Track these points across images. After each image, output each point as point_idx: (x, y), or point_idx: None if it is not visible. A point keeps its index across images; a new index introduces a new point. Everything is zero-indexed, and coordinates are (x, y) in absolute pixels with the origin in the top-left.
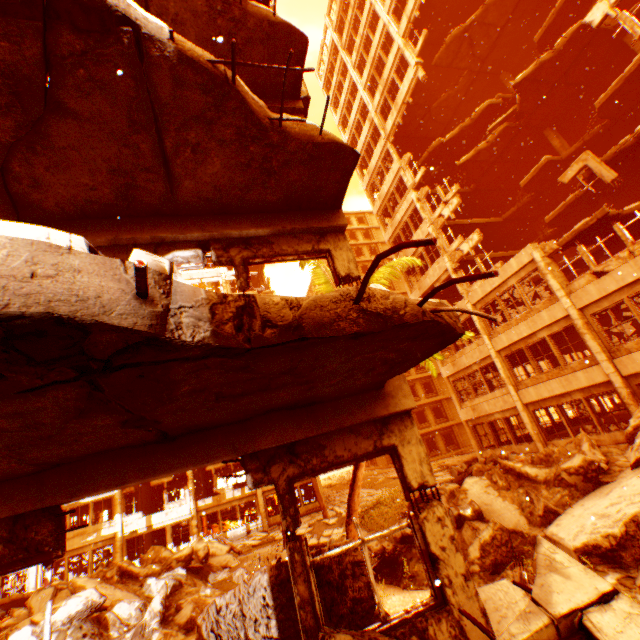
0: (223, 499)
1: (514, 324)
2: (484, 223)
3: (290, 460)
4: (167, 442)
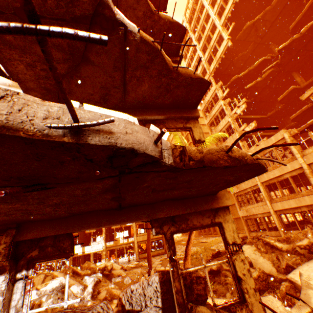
0: (118, 243)
1: (271, 169)
2: (257, 118)
3: (172, 224)
4: (119, 210)
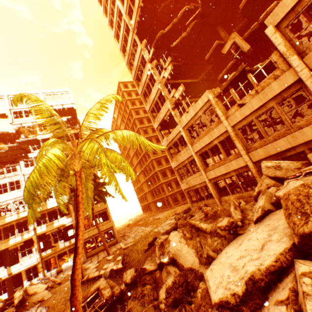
0: (58, 249)
1: (202, 137)
2: (189, 82)
3: None
4: None
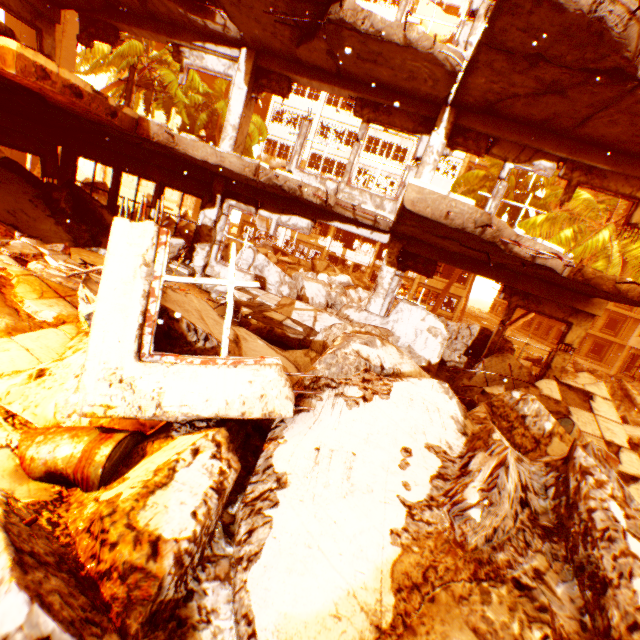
0: None
1: None
2: None
3: (522, 299)
4: (484, 264)
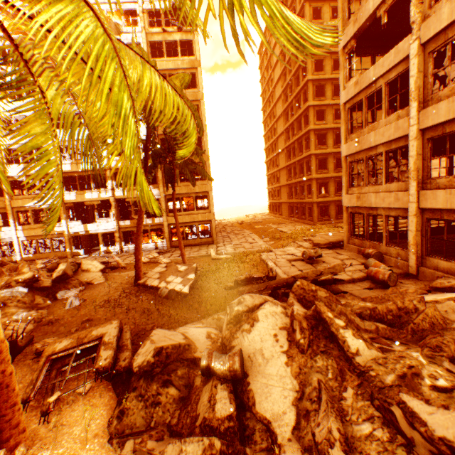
0: None
1: None
2: None
3: None
4: None
